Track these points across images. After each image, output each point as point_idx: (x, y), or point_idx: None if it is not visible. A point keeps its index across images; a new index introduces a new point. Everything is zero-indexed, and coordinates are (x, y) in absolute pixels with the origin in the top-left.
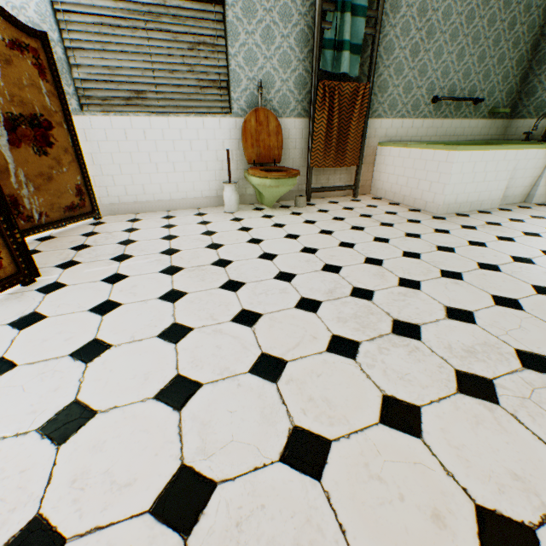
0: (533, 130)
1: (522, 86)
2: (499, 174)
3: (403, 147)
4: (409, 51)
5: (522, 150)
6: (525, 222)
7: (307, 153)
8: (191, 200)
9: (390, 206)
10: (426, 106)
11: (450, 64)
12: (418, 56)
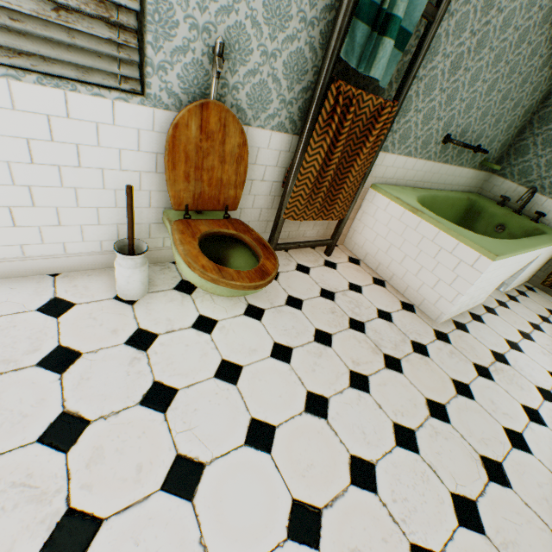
0: (519, 202)
1: (515, 140)
2: (503, 275)
3: (410, 210)
4: (450, 63)
5: (532, 251)
6: (523, 351)
7: (282, 194)
8: (36, 260)
9: (376, 288)
10: (435, 144)
11: (478, 96)
12: (456, 74)
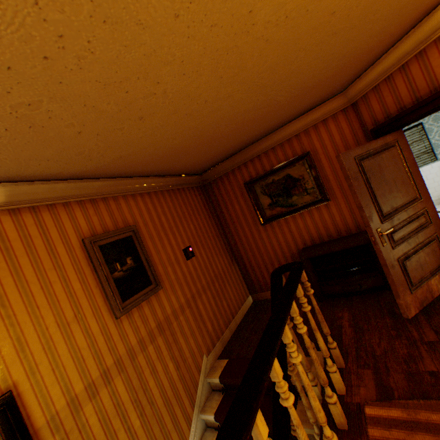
0: None
1: None
2: None
3: None
4: None
5: None
6: None
7: None
8: None
9: None
10: None
11: None
12: None
